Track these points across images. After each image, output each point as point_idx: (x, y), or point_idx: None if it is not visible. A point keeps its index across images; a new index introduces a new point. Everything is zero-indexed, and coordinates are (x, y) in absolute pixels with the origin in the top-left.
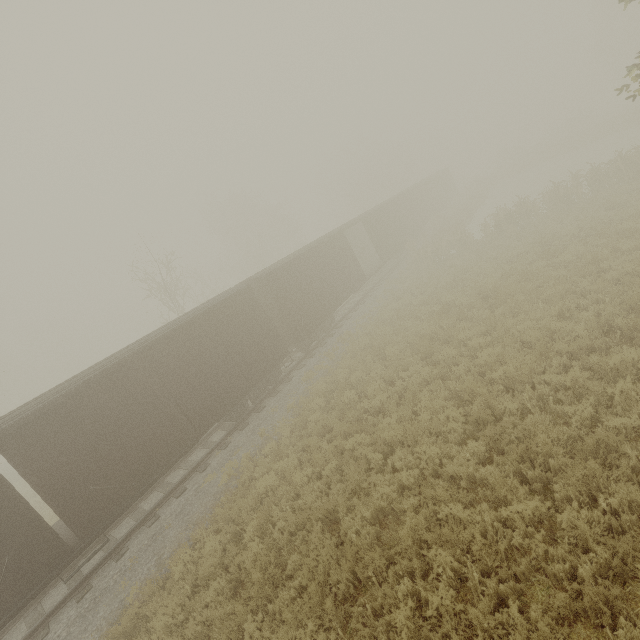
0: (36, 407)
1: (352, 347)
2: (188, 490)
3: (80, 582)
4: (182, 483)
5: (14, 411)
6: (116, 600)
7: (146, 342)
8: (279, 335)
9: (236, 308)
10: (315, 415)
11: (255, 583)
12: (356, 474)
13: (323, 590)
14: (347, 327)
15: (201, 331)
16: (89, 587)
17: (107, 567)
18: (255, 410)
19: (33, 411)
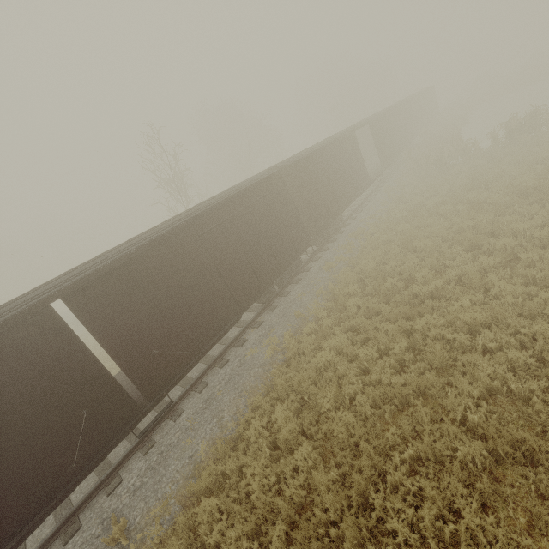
0: (98, 266)
1: (371, 241)
2: (231, 361)
3: (142, 437)
4: (222, 355)
5: (73, 270)
6: (185, 456)
7: (193, 214)
8: (303, 225)
9: (269, 192)
10: (355, 299)
11: (363, 453)
12: (441, 353)
13: (461, 466)
14: (355, 226)
15: (241, 210)
16: (153, 442)
17: (165, 425)
18: (280, 295)
19: (98, 269)
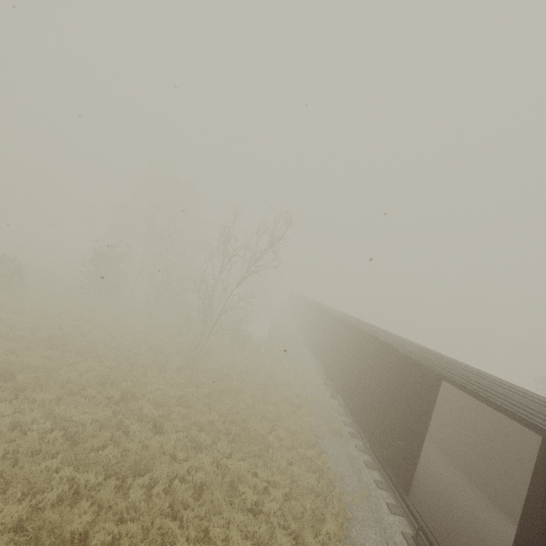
0: None
1: None
2: None
3: None
4: None
5: None
6: None
7: None
8: None
9: None
10: None
11: None
12: None
13: None
14: None
15: None
16: None
17: None
18: None
19: None
